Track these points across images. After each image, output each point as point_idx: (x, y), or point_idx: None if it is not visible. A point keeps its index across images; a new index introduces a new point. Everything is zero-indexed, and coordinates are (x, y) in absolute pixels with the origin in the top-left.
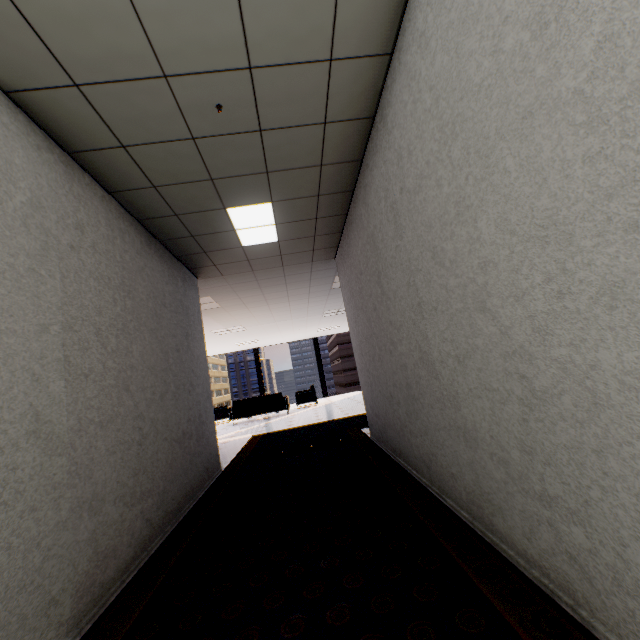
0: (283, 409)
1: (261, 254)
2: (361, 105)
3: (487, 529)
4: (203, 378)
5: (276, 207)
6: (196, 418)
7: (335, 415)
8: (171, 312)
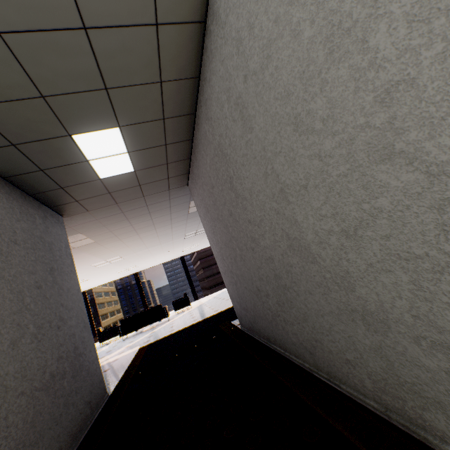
0: (164, 317)
1: (121, 185)
2: (191, 3)
3: (413, 423)
4: (77, 309)
5: (125, 133)
6: (70, 353)
7: (207, 314)
8: (26, 249)
